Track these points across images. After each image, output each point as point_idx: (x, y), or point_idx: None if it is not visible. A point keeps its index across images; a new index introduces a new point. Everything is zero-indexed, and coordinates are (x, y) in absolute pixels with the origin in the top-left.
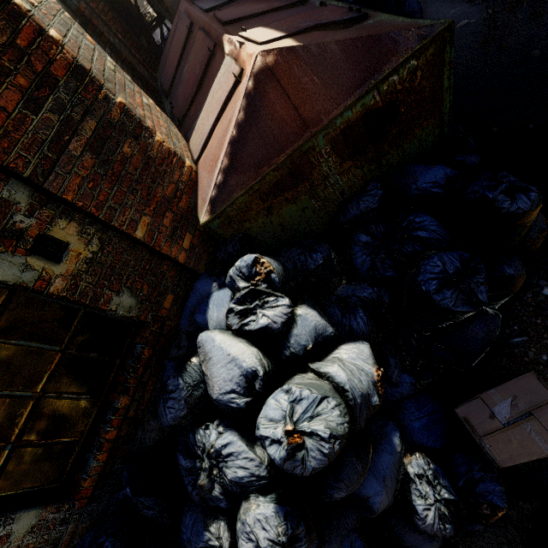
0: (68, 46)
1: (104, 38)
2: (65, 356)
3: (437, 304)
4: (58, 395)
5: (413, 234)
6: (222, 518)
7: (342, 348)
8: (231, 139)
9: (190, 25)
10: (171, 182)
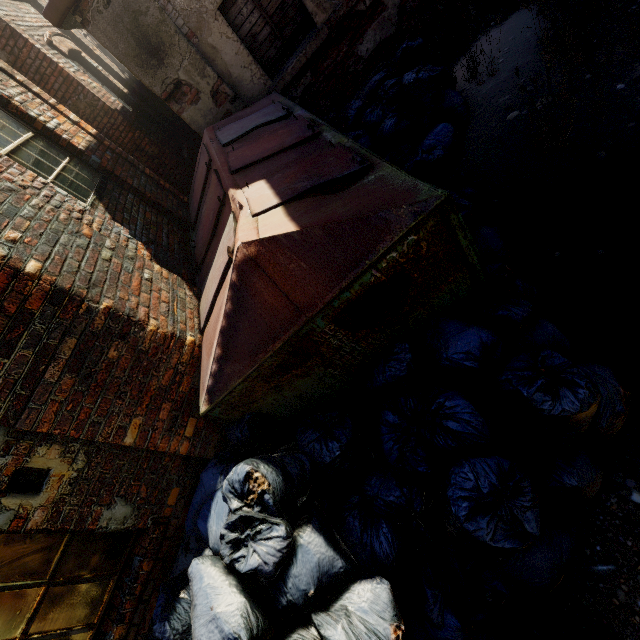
0: (47, 272)
1: (127, 185)
2: (50, 589)
3: (471, 534)
4: (42, 635)
5: (444, 423)
6: None
7: (354, 588)
8: (222, 329)
9: (209, 162)
10: (168, 368)
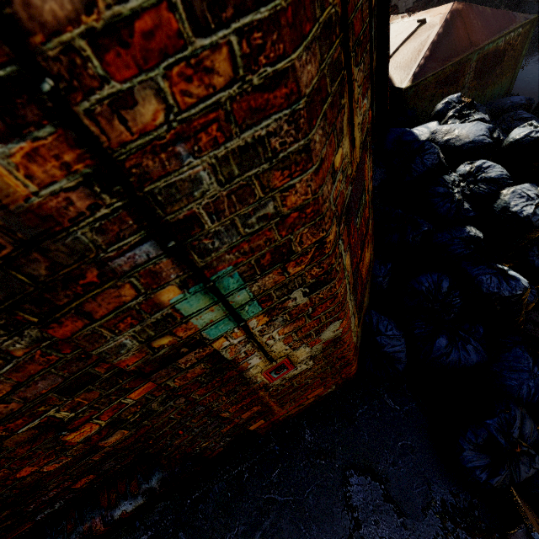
0: None
1: None
2: None
3: None
4: None
5: (520, 116)
6: (470, 225)
7: None
8: (433, 42)
9: None
10: None
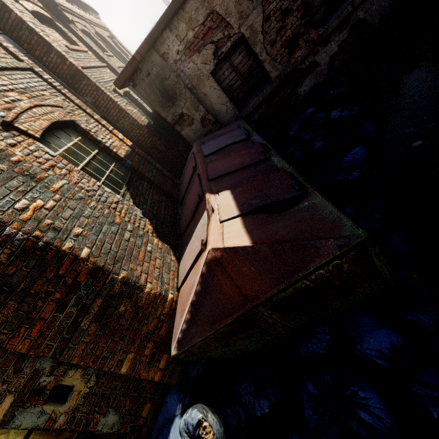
0: (92, 255)
1: (144, 177)
2: None
3: None
4: None
5: (357, 411)
6: None
7: None
8: (192, 302)
9: (195, 166)
10: (154, 318)
